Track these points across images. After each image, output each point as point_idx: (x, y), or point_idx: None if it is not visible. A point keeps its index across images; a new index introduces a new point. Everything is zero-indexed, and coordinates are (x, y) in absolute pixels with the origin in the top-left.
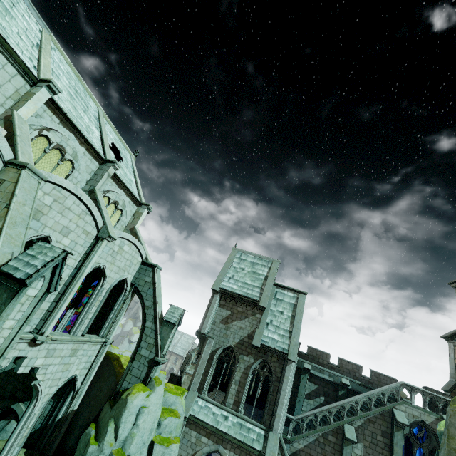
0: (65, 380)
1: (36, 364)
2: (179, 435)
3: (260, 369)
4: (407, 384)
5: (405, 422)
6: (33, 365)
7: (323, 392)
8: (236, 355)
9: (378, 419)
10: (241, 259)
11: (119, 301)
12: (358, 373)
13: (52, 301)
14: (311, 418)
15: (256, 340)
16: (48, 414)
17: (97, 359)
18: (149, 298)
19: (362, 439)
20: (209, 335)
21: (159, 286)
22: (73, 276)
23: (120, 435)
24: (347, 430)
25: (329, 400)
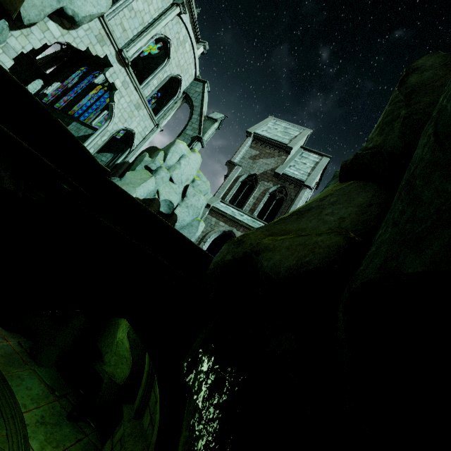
0: (128, 127)
1: (116, 83)
2: (205, 205)
3: (277, 192)
4: None
5: None
6: (114, 81)
7: None
8: (258, 180)
9: None
10: (275, 124)
11: (172, 101)
12: None
13: (134, 35)
14: None
15: (278, 170)
16: (109, 161)
17: (150, 134)
18: (197, 101)
19: None
20: (237, 164)
21: (206, 99)
22: (152, 23)
23: (168, 160)
24: None
25: None
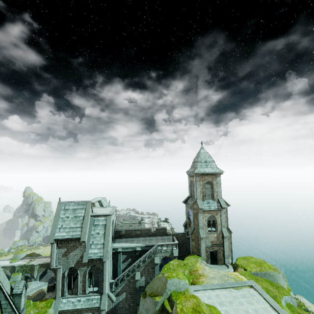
0: None
1: None
2: None
3: (92, 270)
4: (159, 244)
5: (158, 262)
6: None
7: (130, 256)
8: (77, 270)
9: (150, 263)
10: (65, 210)
11: None
12: (149, 233)
13: None
14: (122, 277)
15: (85, 259)
16: None
17: None
18: None
19: (144, 274)
20: (57, 268)
21: (1, 275)
22: None
23: None
24: (137, 275)
25: (133, 258)
